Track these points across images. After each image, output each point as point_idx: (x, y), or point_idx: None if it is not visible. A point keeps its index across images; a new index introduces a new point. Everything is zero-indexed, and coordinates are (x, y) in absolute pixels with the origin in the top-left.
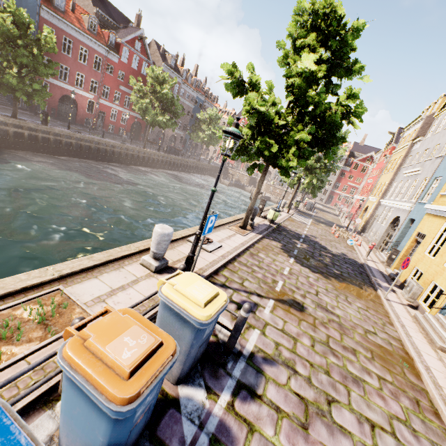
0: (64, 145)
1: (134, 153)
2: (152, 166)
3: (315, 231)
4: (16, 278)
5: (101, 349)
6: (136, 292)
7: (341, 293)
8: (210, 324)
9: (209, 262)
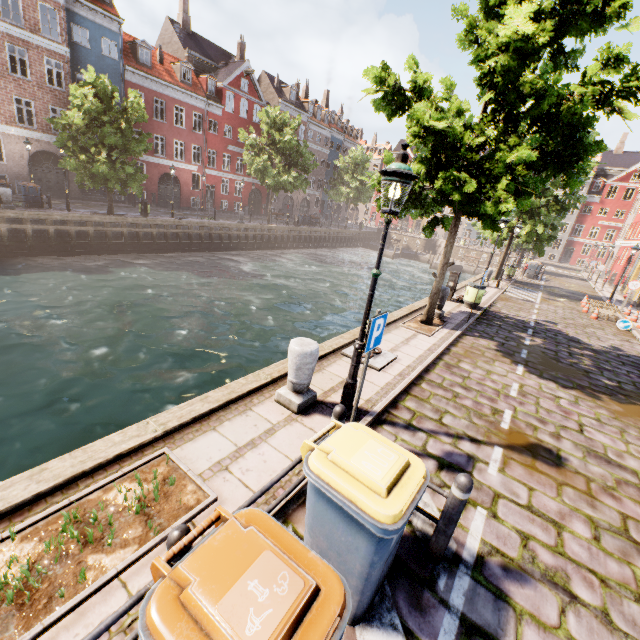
0: (169, 238)
1: (255, 233)
2: (282, 246)
3: (551, 312)
4: (108, 440)
5: (207, 613)
6: (272, 449)
7: (628, 425)
8: (401, 529)
9: (380, 387)
